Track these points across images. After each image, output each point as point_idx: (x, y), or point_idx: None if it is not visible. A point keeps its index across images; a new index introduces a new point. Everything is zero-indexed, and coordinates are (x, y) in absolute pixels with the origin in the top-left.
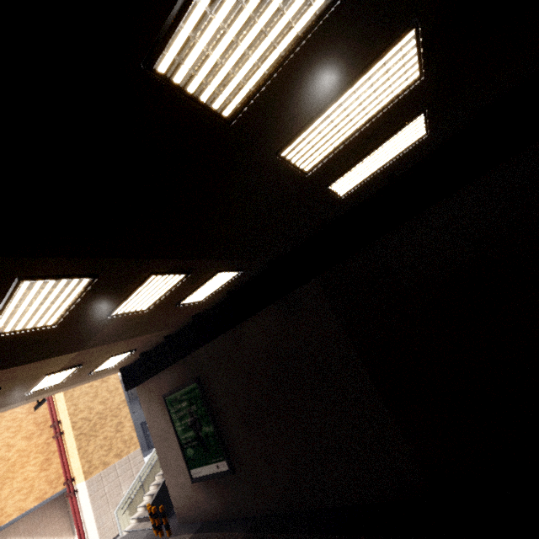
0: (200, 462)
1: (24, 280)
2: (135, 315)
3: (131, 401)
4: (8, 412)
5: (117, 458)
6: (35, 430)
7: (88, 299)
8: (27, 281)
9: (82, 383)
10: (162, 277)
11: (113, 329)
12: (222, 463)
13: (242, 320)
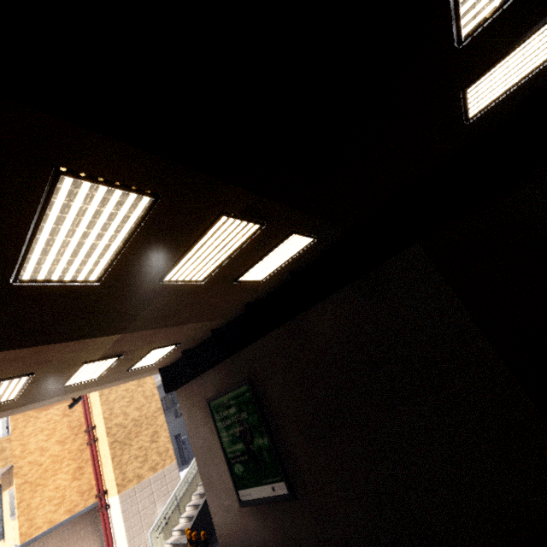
0: (250, 482)
1: (64, 174)
2: (188, 288)
3: (165, 411)
4: (44, 413)
5: (152, 472)
6: (69, 435)
7: (141, 244)
8: (68, 177)
9: (119, 382)
10: (232, 223)
11: (161, 306)
12: (279, 485)
13: (309, 306)
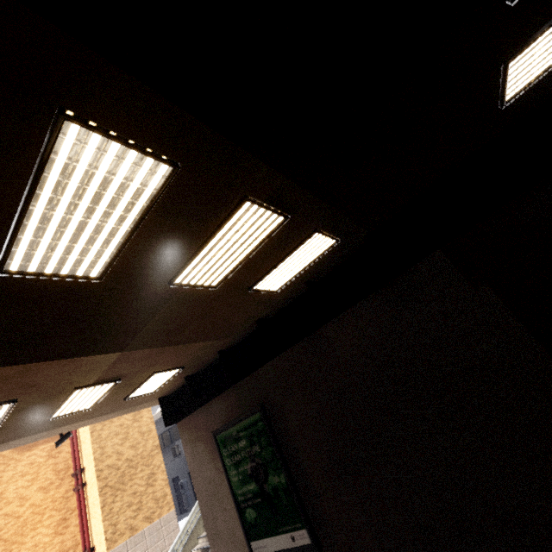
0: (265, 531)
1: (69, 117)
2: (199, 295)
3: (162, 450)
4: (26, 454)
5: (147, 522)
6: (54, 479)
7: (152, 231)
8: (73, 123)
9: (114, 414)
10: (254, 213)
11: (168, 318)
12: (300, 533)
13: (329, 319)
